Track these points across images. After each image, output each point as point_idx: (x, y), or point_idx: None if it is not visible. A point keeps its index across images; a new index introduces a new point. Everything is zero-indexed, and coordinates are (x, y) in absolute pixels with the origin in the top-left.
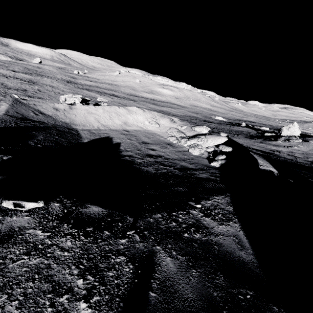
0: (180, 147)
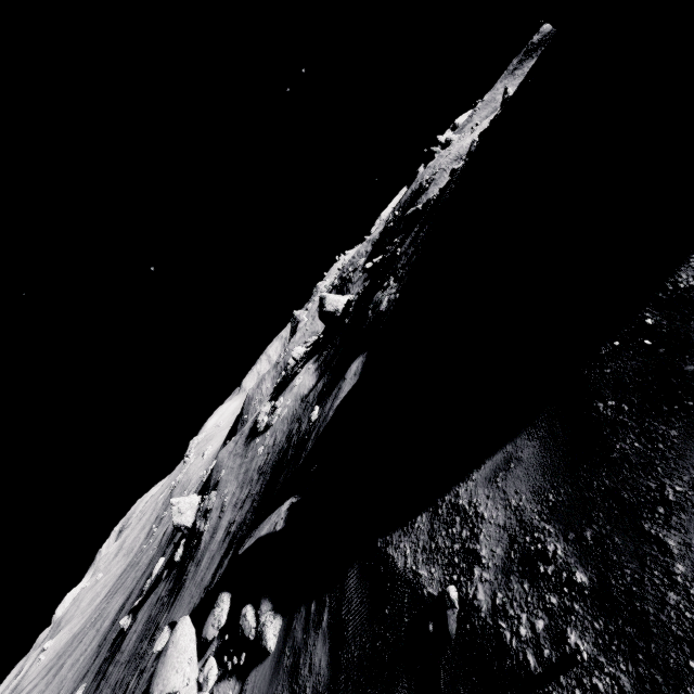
0: None
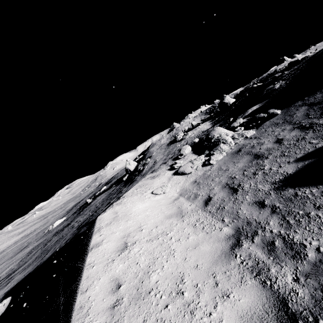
0: (241, 144)
